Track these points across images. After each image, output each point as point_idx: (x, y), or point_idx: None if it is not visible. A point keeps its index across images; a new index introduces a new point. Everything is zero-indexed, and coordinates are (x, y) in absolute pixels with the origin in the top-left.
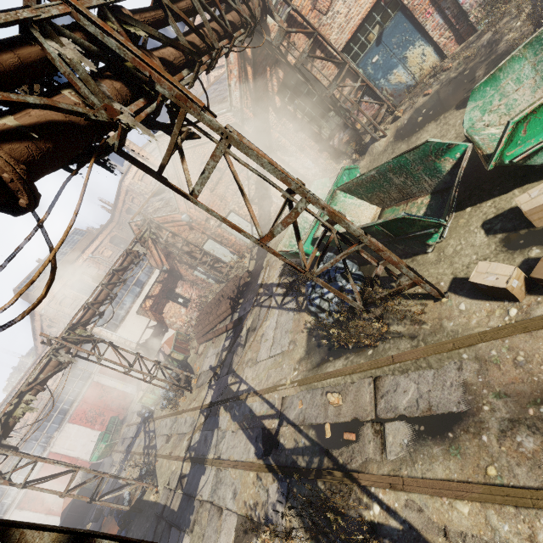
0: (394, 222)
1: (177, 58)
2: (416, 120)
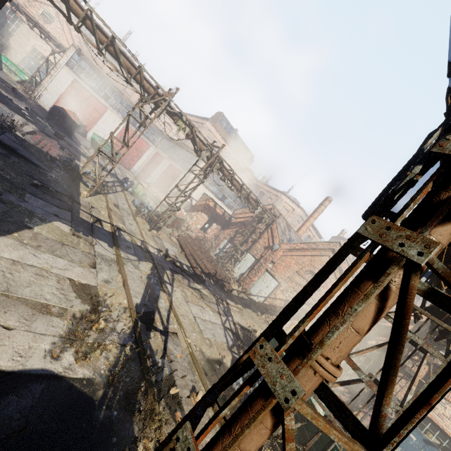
0: None
1: None
2: None
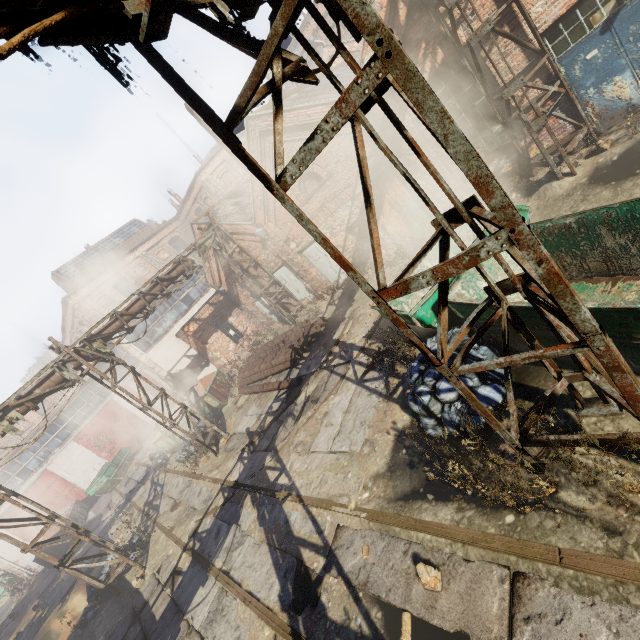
0: (620, 314)
1: None
2: (637, 156)
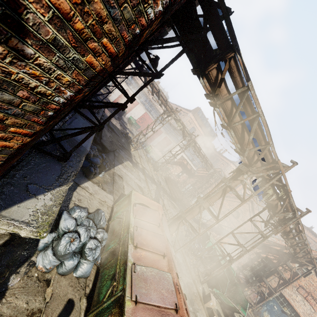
0: (225, 278)
1: (286, 230)
2: (247, 315)
